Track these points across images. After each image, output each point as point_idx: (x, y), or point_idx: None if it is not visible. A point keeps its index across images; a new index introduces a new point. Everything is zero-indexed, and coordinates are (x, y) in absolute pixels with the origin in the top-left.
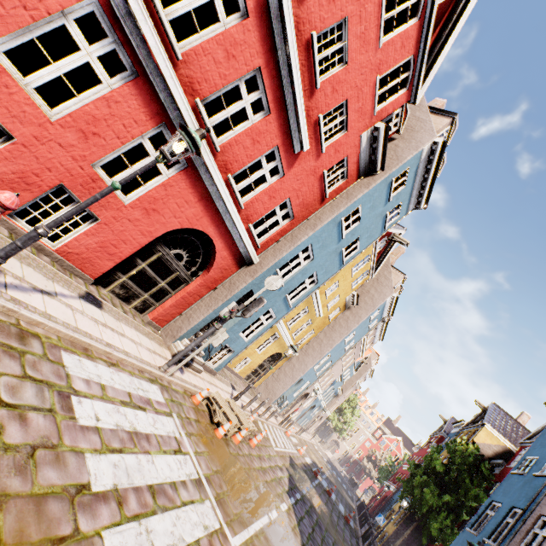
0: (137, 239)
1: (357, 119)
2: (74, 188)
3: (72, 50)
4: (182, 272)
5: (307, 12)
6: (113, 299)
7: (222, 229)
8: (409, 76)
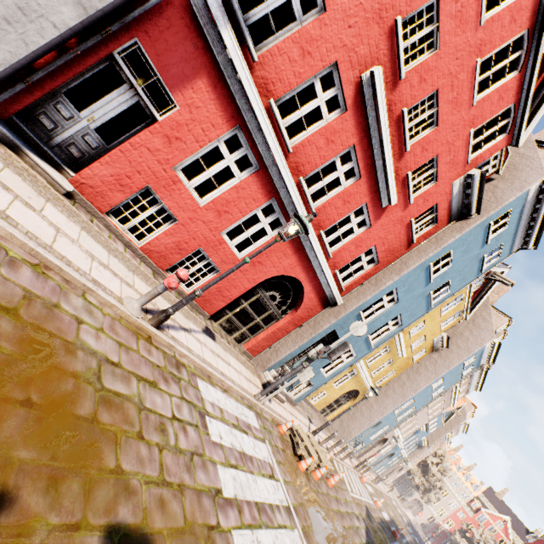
0: (244, 285)
1: (448, 169)
2: (207, 250)
3: None
4: (274, 310)
5: (399, 95)
6: (221, 330)
7: (311, 275)
8: (509, 122)
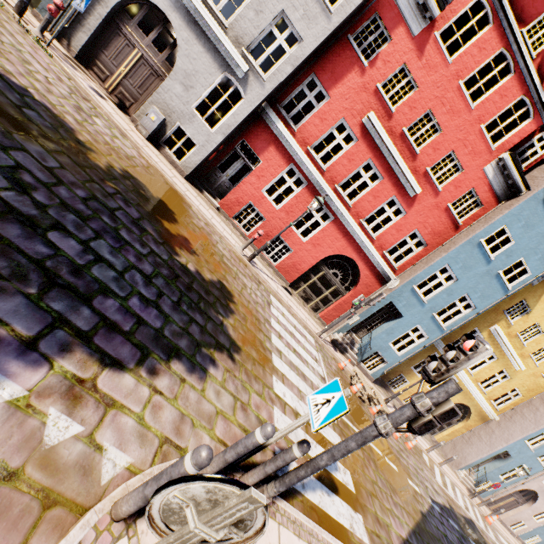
0: (310, 261)
1: (472, 159)
2: (283, 236)
3: (296, 182)
4: (338, 286)
5: (396, 121)
6: (299, 298)
7: (361, 255)
8: (529, 109)
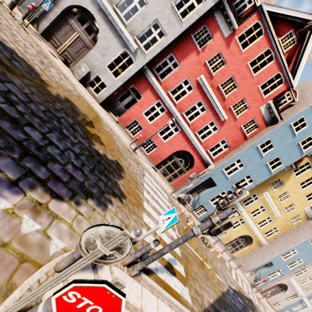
0: (167, 153)
1: (253, 102)
2: (153, 139)
3: (162, 110)
4: (182, 167)
5: (215, 81)
6: (161, 173)
7: (195, 151)
8: (282, 79)
